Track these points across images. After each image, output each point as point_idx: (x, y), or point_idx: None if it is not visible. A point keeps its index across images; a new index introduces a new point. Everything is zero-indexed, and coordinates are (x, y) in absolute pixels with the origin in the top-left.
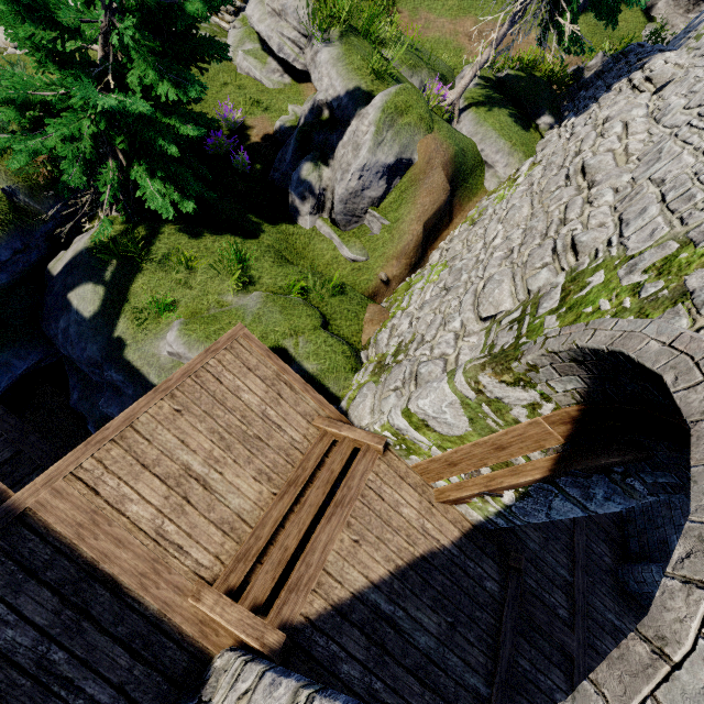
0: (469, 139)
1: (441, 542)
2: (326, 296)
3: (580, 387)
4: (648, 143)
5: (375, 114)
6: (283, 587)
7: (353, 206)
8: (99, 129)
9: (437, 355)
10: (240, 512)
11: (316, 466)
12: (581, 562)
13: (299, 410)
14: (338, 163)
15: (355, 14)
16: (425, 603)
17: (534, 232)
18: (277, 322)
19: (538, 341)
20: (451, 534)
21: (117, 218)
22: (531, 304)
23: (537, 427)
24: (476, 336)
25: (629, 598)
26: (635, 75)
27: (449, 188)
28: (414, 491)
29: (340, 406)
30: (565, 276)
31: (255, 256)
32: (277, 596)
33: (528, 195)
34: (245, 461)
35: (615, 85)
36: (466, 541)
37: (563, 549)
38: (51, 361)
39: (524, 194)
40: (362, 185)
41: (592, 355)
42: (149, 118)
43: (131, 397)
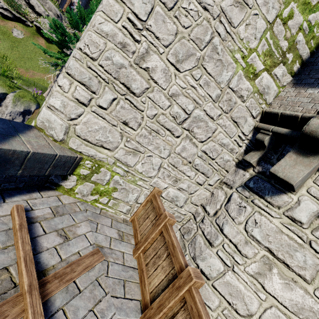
0: None
1: None
2: None
3: None
4: None
5: (11, 97)
6: None
7: None
8: None
9: None
10: None
11: None
12: None
13: None
14: None
15: None
16: None
17: None
18: None
19: None
20: None
21: None
22: None
23: None
24: None
25: None
26: None
27: None
28: None
29: None
30: None
31: None
32: None
33: None
34: None
35: None
36: None
37: None
38: None
39: None
40: (12, 118)
41: None
42: None
43: None
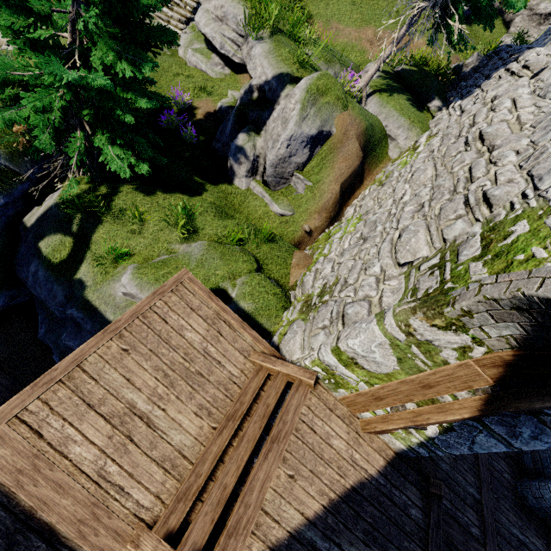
0: (375, 117)
1: (369, 472)
2: (259, 244)
3: (517, 333)
4: (539, 113)
5: (301, 94)
6: (221, 525)
7: (282, 170)
8: (69, 104)
9: (361, 297)
10: (181, 448)
11: (252, 399)
12: (486, 480)
13: (237, 347)
14: (269, 134)
15: (282, 21)
16: (357, 537)
17: (442, 189)
18: (218, 267)
19: (471, 287)
20: (377, 463)
21: (83, 179)
22: (449, 251)
23: (466, 368)
24: (396, 279)
25: (529, 512)
26: (511, 65)
27: (361, 155)
28: (342, 422)
29: (272, 341)
30: (482, 226)
31: (199, 211)
32: (216, 534)
33: (430, 160)
34: (187, 397)
35: (493, 74)
36: (391, 469)
37: (470, 468)
38: (23, 299)
39: (426, 159)
40: (289, 152)
41: (541, 304)
42: (110, 93)
43: (89, 332)
